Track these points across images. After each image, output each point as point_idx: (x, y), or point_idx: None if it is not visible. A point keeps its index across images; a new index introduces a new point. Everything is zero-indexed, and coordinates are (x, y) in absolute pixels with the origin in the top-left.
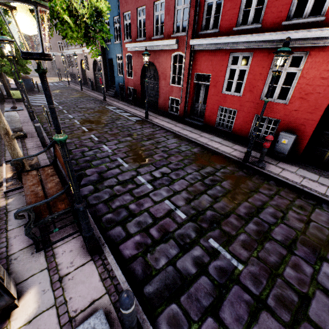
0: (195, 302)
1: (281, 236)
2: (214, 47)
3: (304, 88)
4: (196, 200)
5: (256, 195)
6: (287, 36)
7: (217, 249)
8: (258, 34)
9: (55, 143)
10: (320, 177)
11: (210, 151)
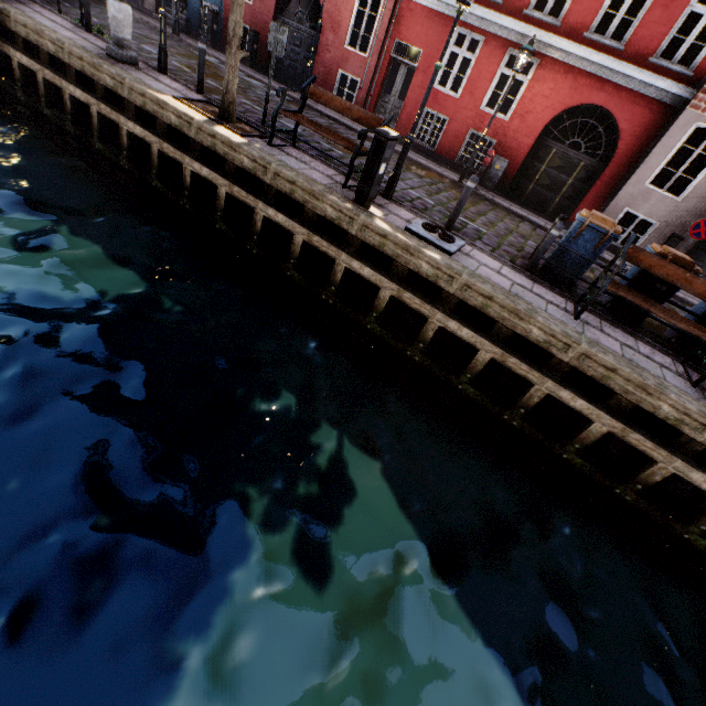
0: (468, 236)
1: (504, 228)
2: (436, 7)
3: (526, 105)
4: (434, 197)
5: (479, 206)
6: (526, 32)
7: (467, 222)
8: (497, 14)
9: (312, 83)
10: (522, 208)
11: (419, 166)
